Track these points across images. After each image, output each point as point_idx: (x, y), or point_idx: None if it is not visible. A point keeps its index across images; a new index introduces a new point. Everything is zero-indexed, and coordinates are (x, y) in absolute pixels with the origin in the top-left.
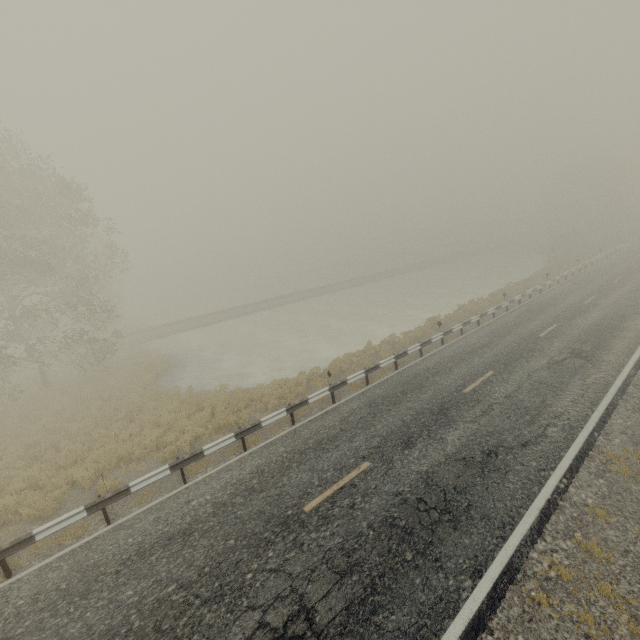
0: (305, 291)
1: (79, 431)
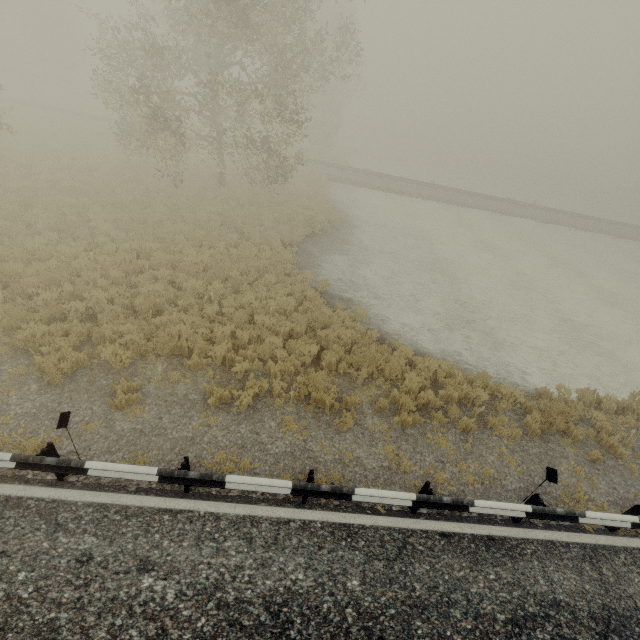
0: (552, 210)
1: (185, 266)
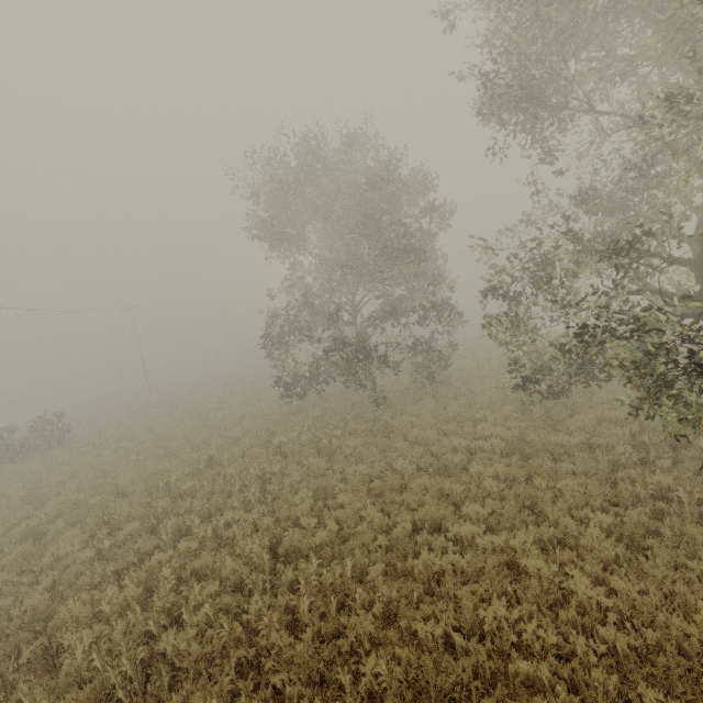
0: None
1: None
